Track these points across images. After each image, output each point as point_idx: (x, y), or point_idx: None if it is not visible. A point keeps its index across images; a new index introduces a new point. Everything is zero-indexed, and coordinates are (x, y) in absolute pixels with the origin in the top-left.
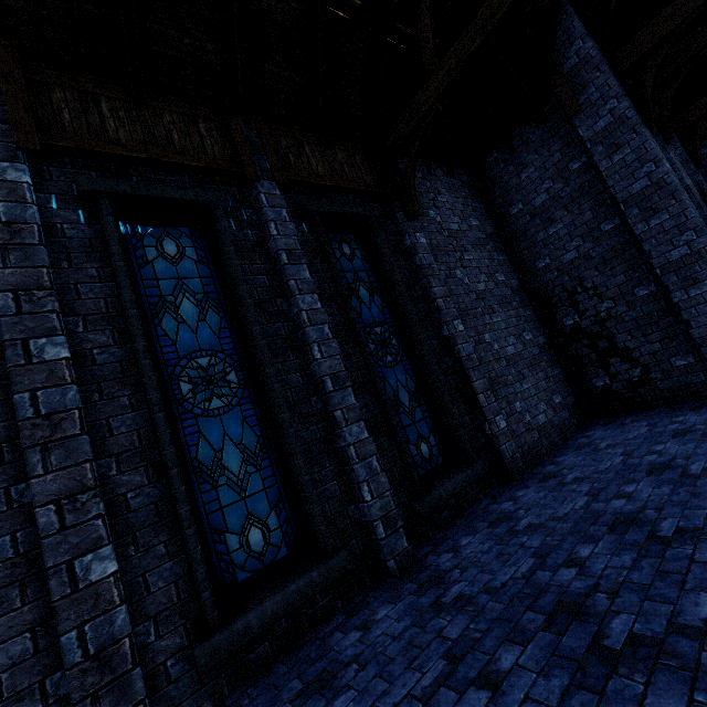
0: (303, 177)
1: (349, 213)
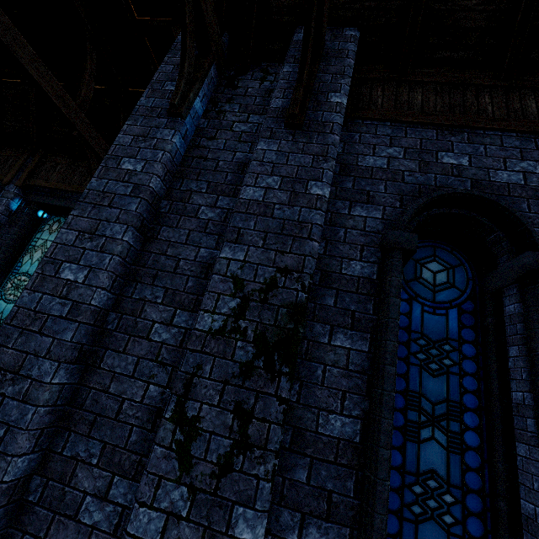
0: (37, 183)
1: (54, 204)
